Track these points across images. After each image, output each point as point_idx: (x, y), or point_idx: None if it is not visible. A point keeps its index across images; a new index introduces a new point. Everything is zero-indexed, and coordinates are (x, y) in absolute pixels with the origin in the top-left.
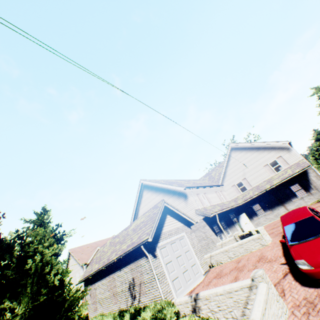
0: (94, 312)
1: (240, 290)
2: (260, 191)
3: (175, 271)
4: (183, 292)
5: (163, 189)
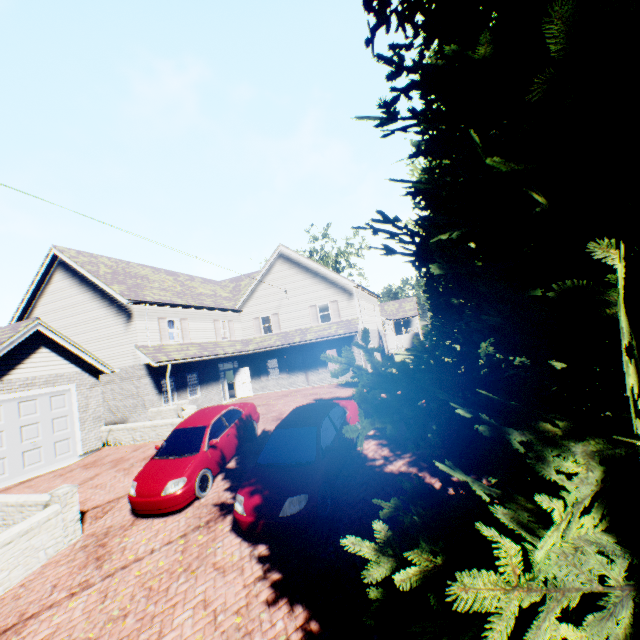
0: None
1: (35, 506)
2: (284, 343)
3: (3, 449)
4: (6, 481)
5: (96, 286)
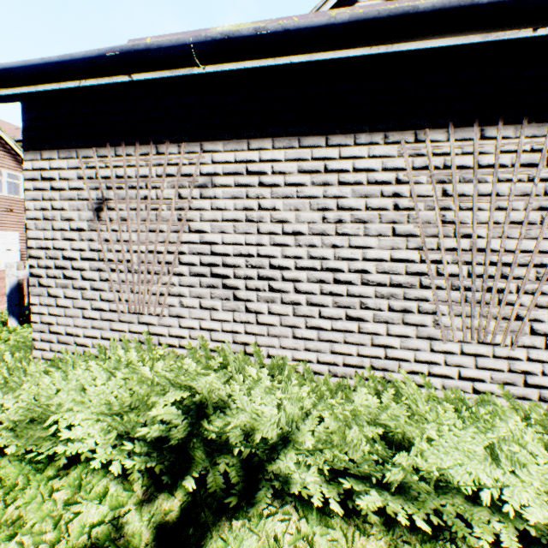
0: (108, 314)
1: None
2: None
3: None
4: None
5: None
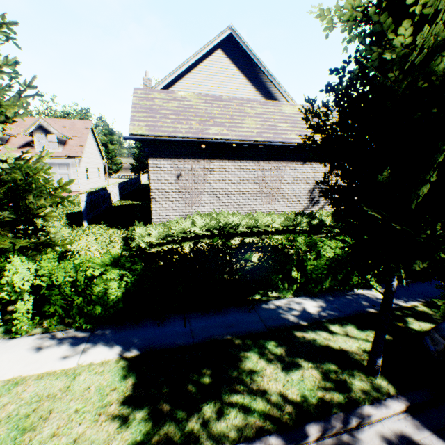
0: (182, 208)
1: None
2: None
3: None
4: None
5: (260, 84)
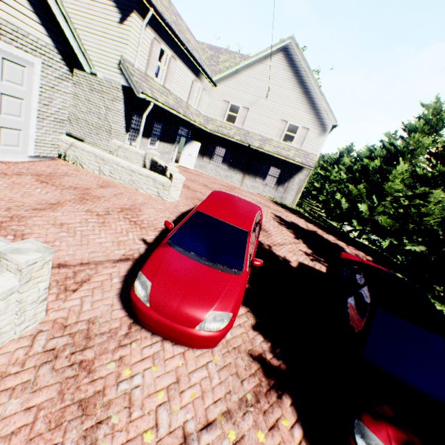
0: None
1: None
2: (243, 141)
3: None
4: None
5: None
